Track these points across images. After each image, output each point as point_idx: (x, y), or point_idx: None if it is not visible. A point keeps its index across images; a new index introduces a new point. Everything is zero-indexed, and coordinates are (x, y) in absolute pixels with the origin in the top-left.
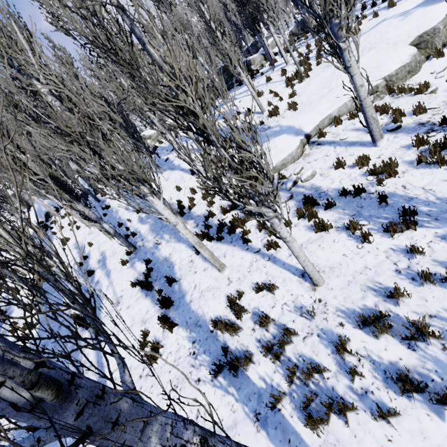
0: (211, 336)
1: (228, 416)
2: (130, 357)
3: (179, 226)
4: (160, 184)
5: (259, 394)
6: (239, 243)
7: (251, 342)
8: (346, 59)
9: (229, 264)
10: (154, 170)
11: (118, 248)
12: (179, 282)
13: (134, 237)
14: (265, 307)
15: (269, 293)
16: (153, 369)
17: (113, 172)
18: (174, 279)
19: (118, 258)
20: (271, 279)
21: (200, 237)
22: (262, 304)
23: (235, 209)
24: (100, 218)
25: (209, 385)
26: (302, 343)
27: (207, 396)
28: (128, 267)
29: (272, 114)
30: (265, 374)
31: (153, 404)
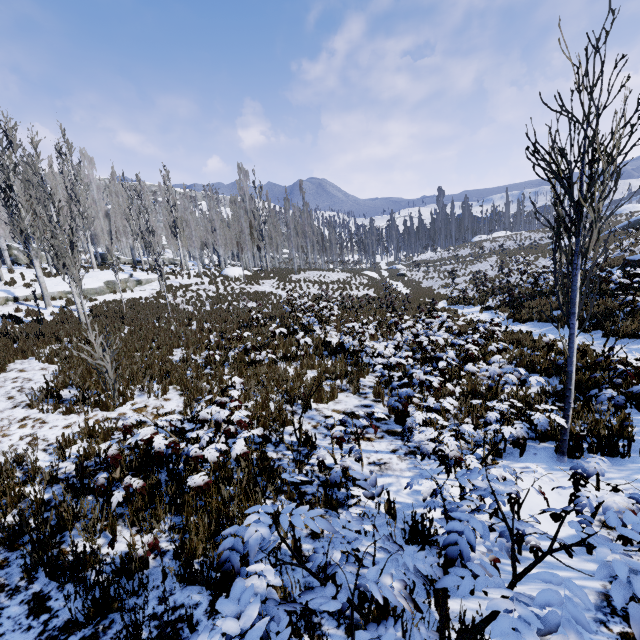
0: None
1: None
2: None
3: None
4: None
5: None
6: None
7: None
8: (34, 262)
9: None
10: None
11: None
12: None
13: None
14: None
15: None
16: None
17: None
18: None
19: None
20: None
21: None
22: None
23: None
24: None
25: None
26: None
27: None
28: None
29: (8, 284)
30: None
31: None
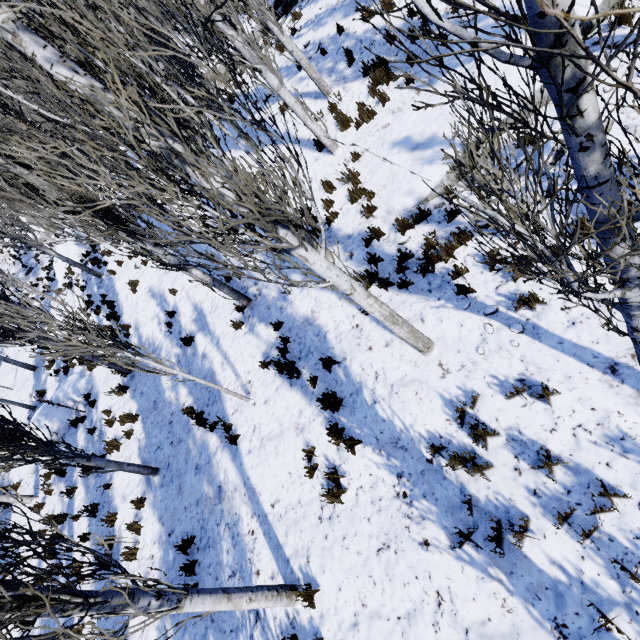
0: (431, 470)
1: (500, 616)
2: (293, 485)
3: (357, 294)
4: (320, 222)
5: (556, 592)
6: (447, 294)
7: (516, 493)
8: None
9: (435, 336)
10: (308, 193)
11: (219, 298)
12: (343, 365)
13: (240, 279)
14: (533, 429)
15: (538, 402)
16: (338, 511)
17: (231, 225)
18: (334, 361)
19: (224, 315)
20: (536, 373)
21: (365, 282)
22: (527, 423)
23: (424, 222)
24: (184, 261)
25: (449, 556)
26: (637, 512)
27: (450, 573)
28: (246, 333)
29: None
30: (562, 557)
31: (354, 566)
